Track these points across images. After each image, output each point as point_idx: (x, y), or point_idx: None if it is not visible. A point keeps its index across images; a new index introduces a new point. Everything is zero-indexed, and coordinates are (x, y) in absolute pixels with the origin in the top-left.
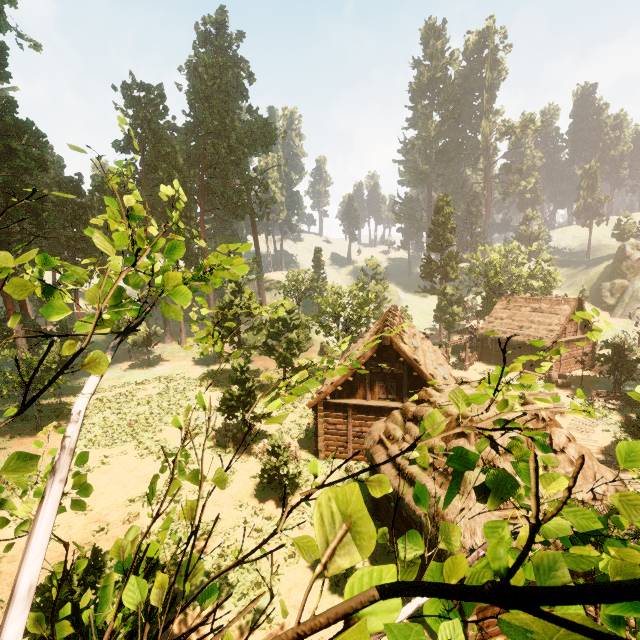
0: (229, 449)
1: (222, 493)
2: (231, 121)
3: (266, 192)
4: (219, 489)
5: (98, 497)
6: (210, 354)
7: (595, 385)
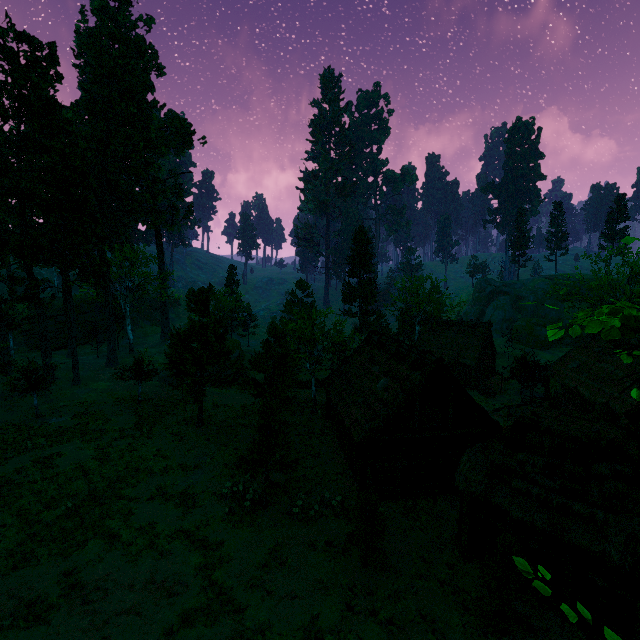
0: (250, 516)
1: (289, 578)
2: (146, 112)
3: (180, 199)
4: (280, 574)
5: None
6: (125, 393)
7: (508, 392)
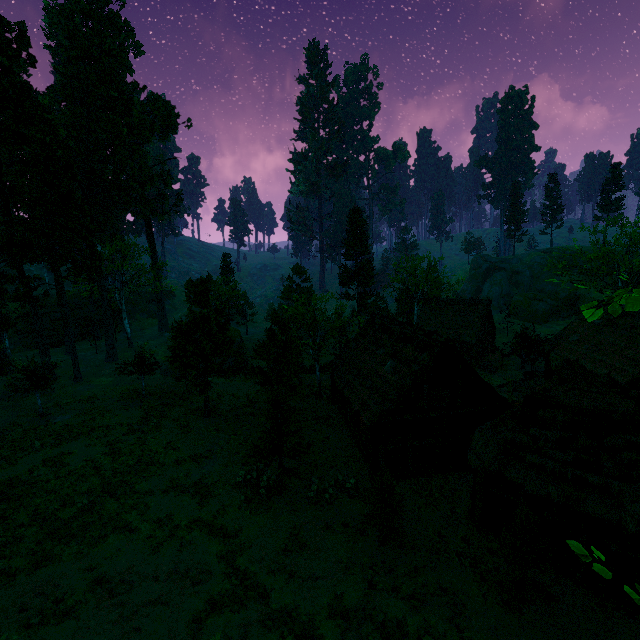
0: (266, 503)
1: (310, 561)
2: (127, 95)
3: (168, 187)
4: (301, 557)
5: (136, 638)
6: (128, 387)
7: (509, 367)
